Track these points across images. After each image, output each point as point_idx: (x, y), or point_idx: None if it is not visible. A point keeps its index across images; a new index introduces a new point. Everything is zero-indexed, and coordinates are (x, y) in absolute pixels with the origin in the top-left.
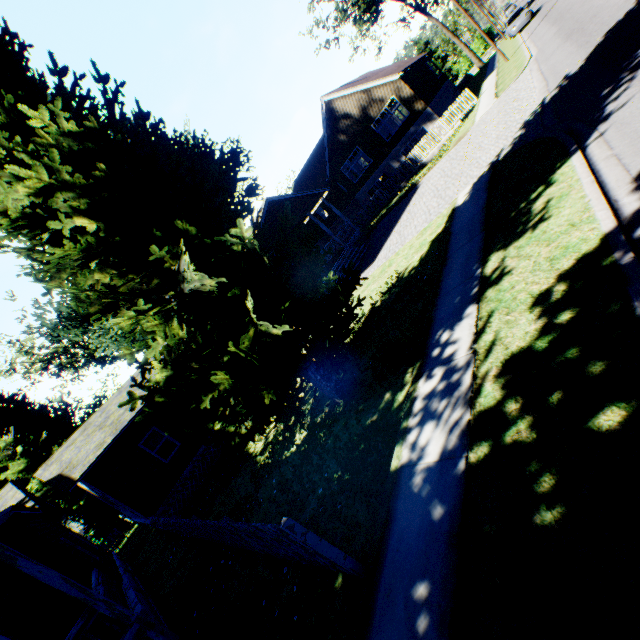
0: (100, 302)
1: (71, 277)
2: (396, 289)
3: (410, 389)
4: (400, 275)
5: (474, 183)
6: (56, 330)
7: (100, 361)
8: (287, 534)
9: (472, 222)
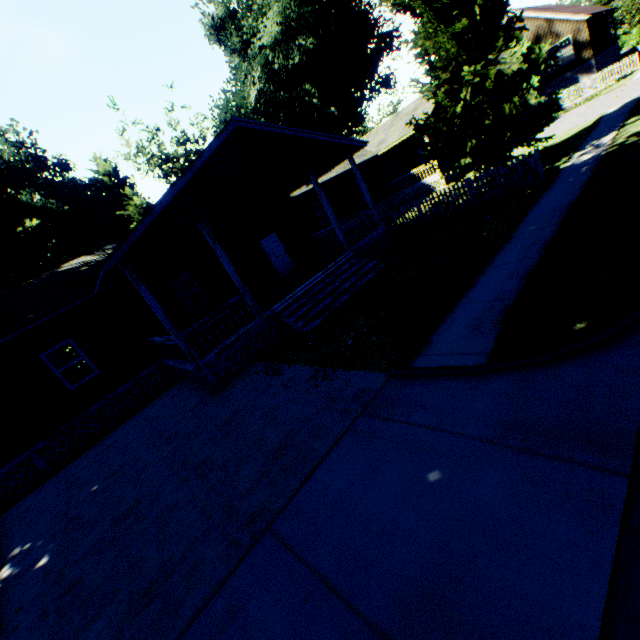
0: (443, 63)
1: (436, 44)
2: (543, 150)
3: (568, 157)
4: (546, 147)
5: (624, 104)
6: (219, 125)
7: None
8: (530, 157)
9: (619, 115)
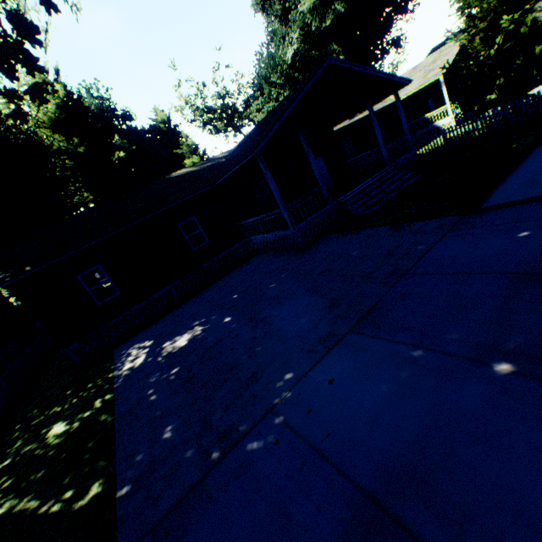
0: (483, 14)
1: None
2: None
3: None
4: None
5: None
6: (259, 80)
7: (238, 127)
8: None
9: None
